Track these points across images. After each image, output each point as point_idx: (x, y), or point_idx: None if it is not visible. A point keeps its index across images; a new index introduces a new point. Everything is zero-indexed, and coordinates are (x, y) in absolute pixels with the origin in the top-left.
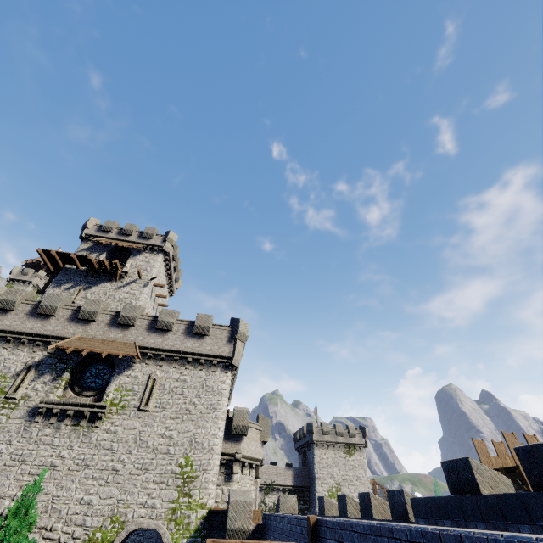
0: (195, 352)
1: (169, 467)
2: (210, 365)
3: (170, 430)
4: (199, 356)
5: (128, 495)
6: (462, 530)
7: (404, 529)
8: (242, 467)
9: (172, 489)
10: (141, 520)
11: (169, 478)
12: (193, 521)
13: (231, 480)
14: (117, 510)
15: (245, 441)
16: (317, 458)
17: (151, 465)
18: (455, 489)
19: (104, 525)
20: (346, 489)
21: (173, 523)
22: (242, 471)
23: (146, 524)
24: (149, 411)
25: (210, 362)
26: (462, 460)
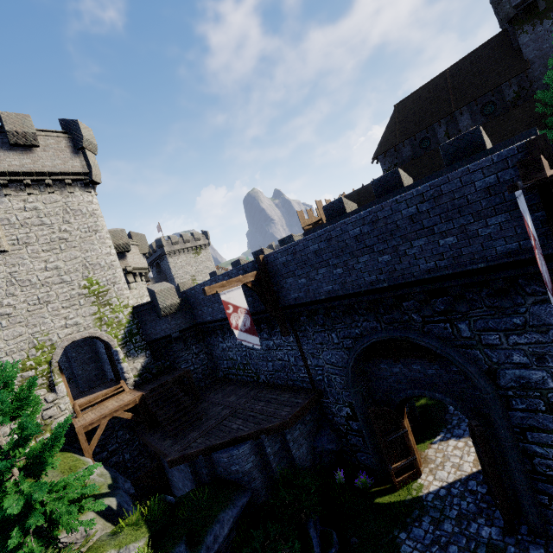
0: (31, 171)
1: (73, 292)
2: (63, 185)
3: (53, 262)
4: (41, 176)
5: (41, 327)
6: (397, 197)
7: (355, 217)
8: (134, 278)
9: (89, 306)
10: (71, 336)
11: (79, 300)
12: (123, 318)
13: (129, 289)
14: (37, 341)
15: (129, 257)
16: (172, 264)
17: (50, 297)
18: (331, 218)
19: (31, 355)
20: (200, 278)
21: (105, 326)
22: (136, 280)
23: (78, 337)
24: (7, 251)
25: (61, 182)
26: (338, 200)
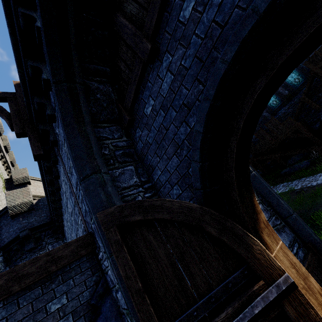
0: None
1: None
2: None
3: None
4: None
5: None
6: None
7: None
8: None
9: None
10: None
11: None
12: None
13: None
14: None
15: (31, 187)
16: None
17: None
18: None
19: None
20: None
21: None
22: None
23: None
24: None
25: None
26: None
